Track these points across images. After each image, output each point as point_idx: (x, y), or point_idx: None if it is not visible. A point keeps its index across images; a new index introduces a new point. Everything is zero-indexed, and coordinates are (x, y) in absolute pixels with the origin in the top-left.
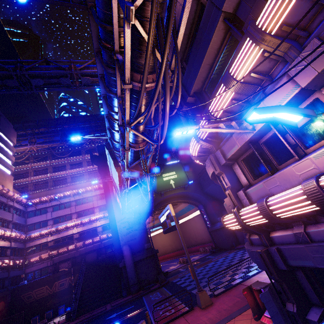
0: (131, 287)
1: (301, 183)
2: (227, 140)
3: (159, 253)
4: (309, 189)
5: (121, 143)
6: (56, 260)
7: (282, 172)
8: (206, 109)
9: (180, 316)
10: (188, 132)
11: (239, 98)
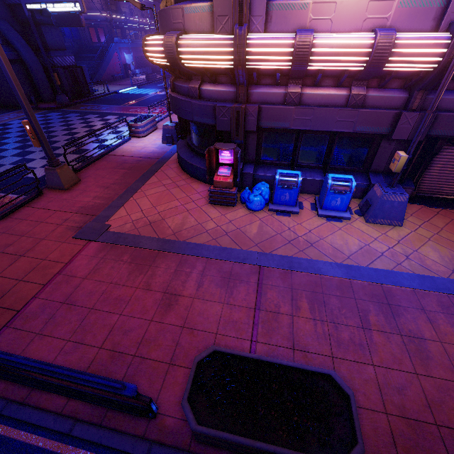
0: None
1: (358, 31)
2: None
3: None
4: (385, 42)
5: None
6: None
7: (352, 1)
8: None
9: (21, 207)
10: None
11: None
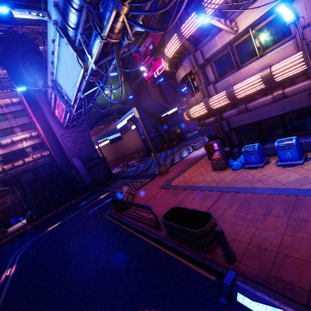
0: (89, 186)
1: (256, 74)
2: (206, 42)
3: None
4: (265, 74)
5: (81, 31)
6: None
7: (246, 67)
8: (201, 3)
9: (149, 181)
10: (204, 21)
11: None
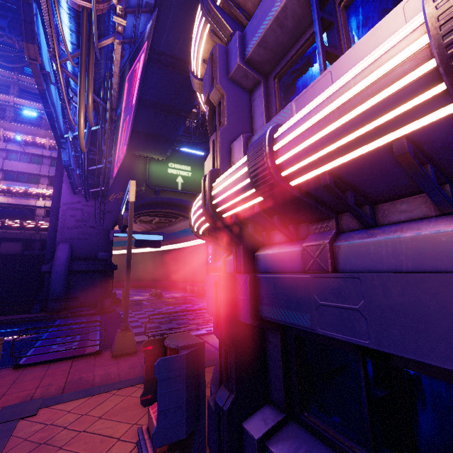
0: (50, 304)
1: None
2: None
3: (133, 278)
4: None
5: None
6: None
7: (360, 42)
8: None
9: (70, 358)
10: None
11: None
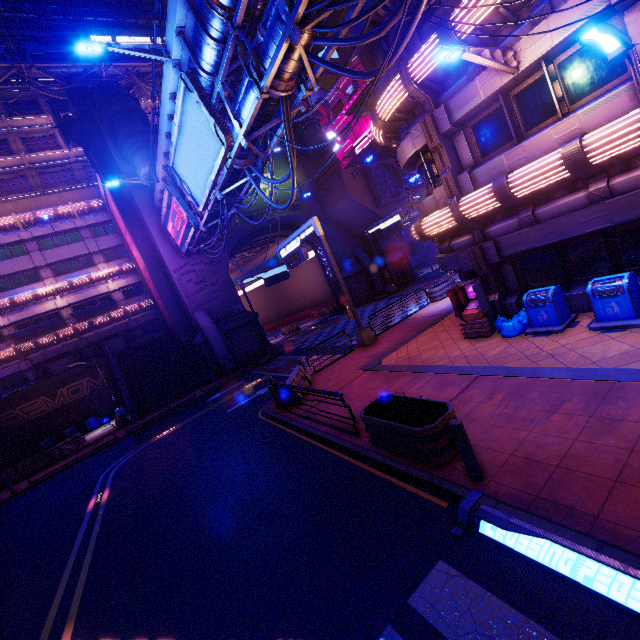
0: (225, 367)
1: (554, 150)
2: (458, 88)
3: None
4: (570, 150)
5: (223, 78)
6: (37, 359)
7: (535, 137)
8: (447, 18)
9: (340, 358)
10: (450, 57)
11: (509, 6)
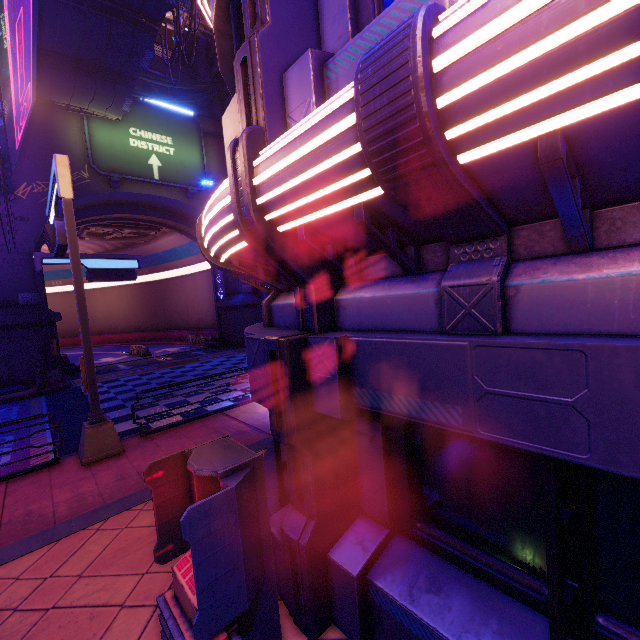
0: None
1: None
2: None
3: (95, 329)
4: None
5: None
6: None
7: None
8: None
9: (1, 481)
10: None
11: None
